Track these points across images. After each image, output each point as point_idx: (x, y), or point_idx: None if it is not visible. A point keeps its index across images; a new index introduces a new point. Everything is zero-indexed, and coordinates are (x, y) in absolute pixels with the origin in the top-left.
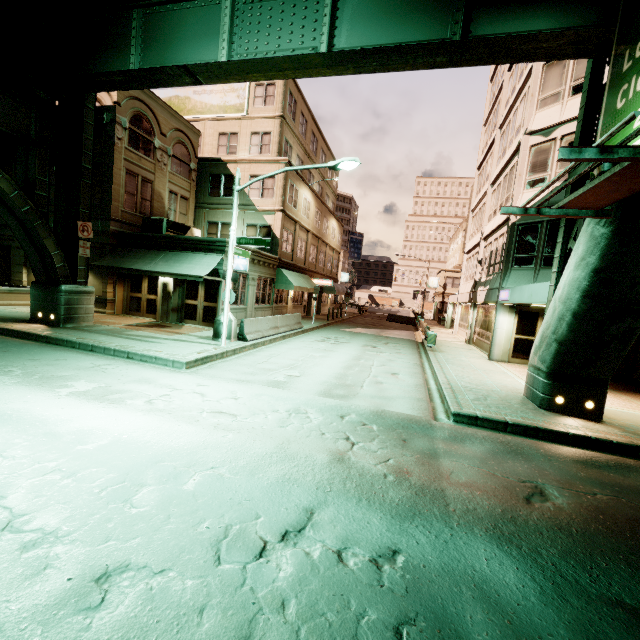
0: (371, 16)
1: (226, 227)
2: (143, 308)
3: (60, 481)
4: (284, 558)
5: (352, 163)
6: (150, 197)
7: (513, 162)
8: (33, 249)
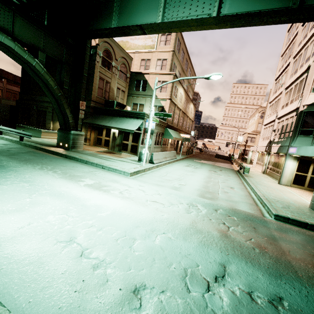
0: None
1: (141, 106)
2: (102, 143)
3: (97, 232)
4: (221, 293)
5: (218, 76)
6: (108, 90)
7: (303, 77)
8: (60, 113)
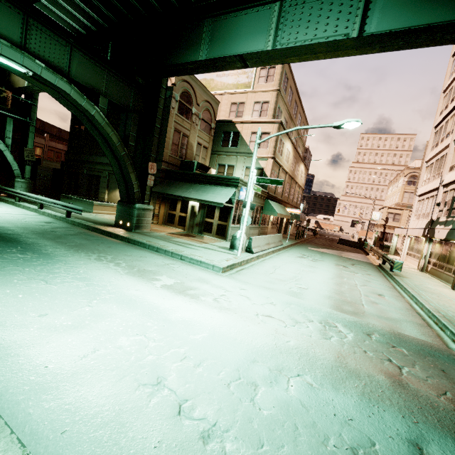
0: (402, 4)
1: (231, 168)
2: (176, 221)
3: (195, 369)
4: None
5: (355, 123)
6: (186, 146)
7: None
8: (122, 179)
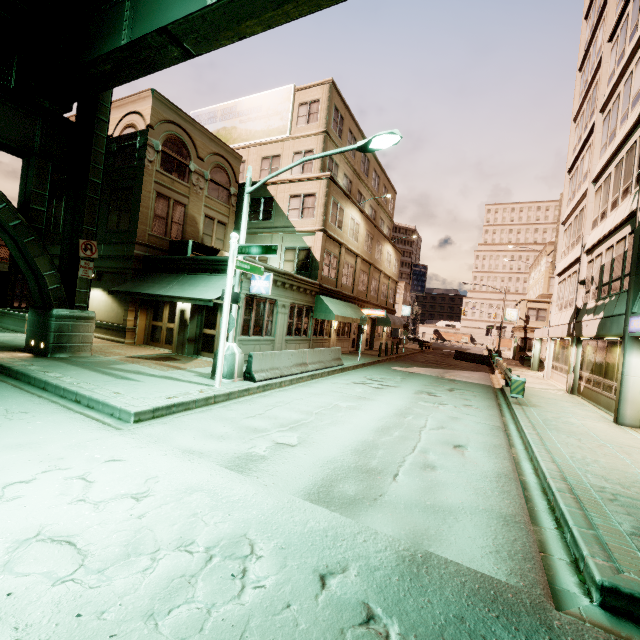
0: None
1: None
2: (163, 338)
3: None
4: None
5: (389, 137)
6: (183, 221)
7: (632, 140)
8: (29, 269)
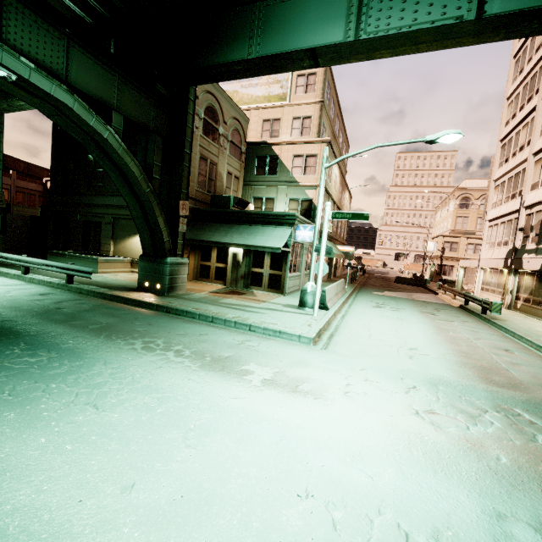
0: None
1: (270, 201)
2: (212, 275)
3: None
4: None
5: (455, 136)
6: (214, 177)
7: None
8: (145, 226)
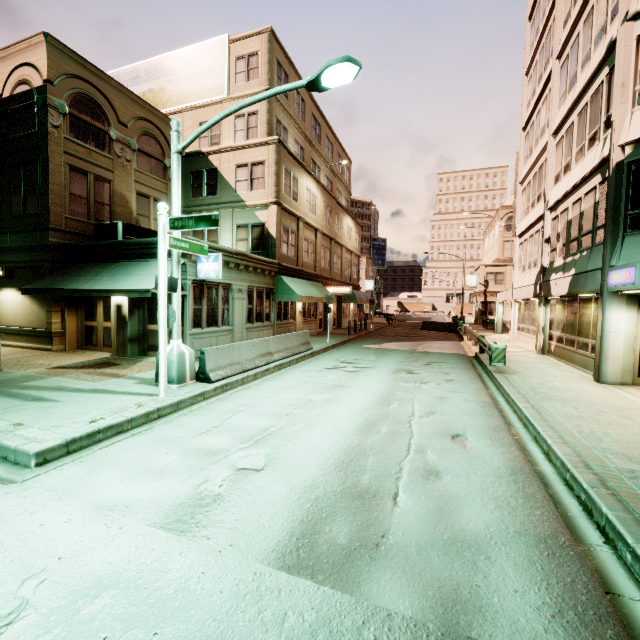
0: None
1: (213, 232)
2: (100, 340)
3: None
4: None
5: (345, 67)
6: (109, 200)
7: (597, 81)
8: None
